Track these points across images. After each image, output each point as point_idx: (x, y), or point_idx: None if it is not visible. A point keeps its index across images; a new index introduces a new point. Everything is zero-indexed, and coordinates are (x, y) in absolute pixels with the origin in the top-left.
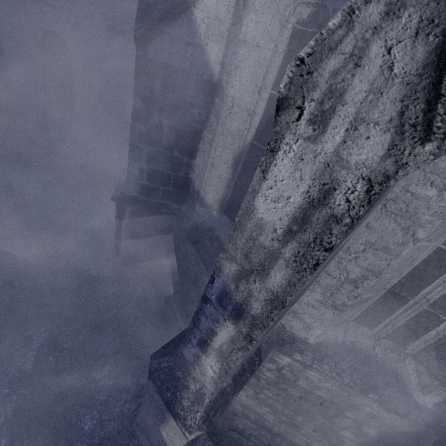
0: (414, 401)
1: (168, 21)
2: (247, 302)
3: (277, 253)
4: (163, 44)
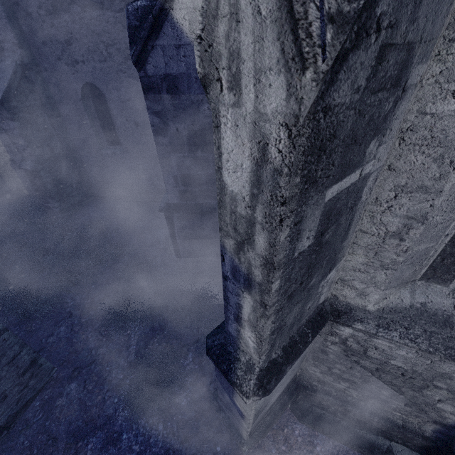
0: None
1: (155, 34)
2: (250, 271)
3: (252, 219)
4: (157, 57)
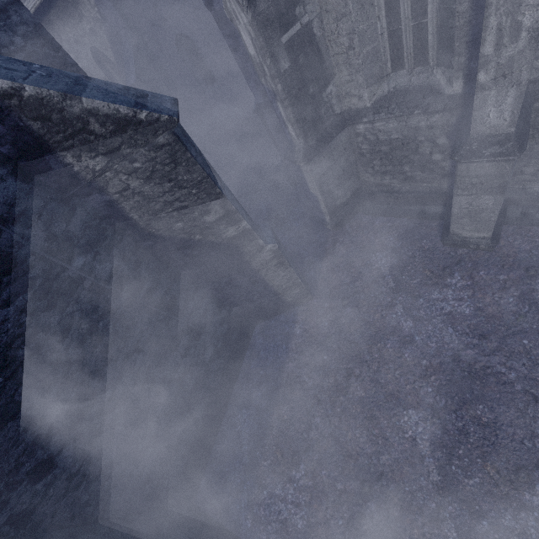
0: (446, 96)
1: None
2: (272, 88)
3: (261, 62)
4: None
